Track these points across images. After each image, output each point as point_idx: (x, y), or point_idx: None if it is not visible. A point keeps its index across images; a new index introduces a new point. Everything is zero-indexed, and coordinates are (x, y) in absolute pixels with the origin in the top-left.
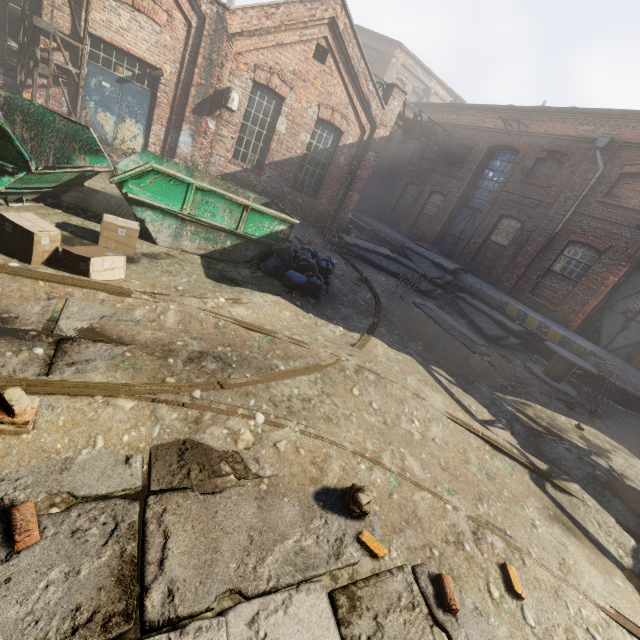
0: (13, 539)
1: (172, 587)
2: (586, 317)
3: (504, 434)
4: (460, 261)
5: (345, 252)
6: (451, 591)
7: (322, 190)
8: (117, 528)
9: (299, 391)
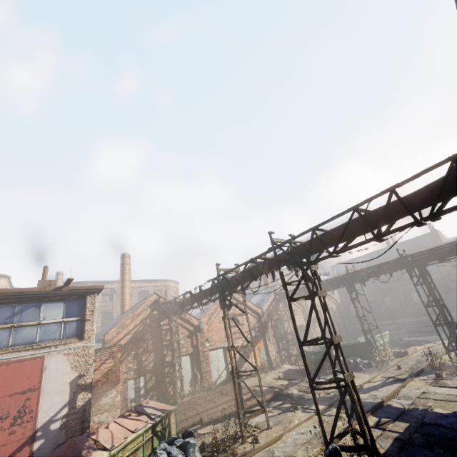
0: None
1: None
2: None
3: None
4: (386, 319)
5: None
6: None
7: (340, 327)
8: None
9: None
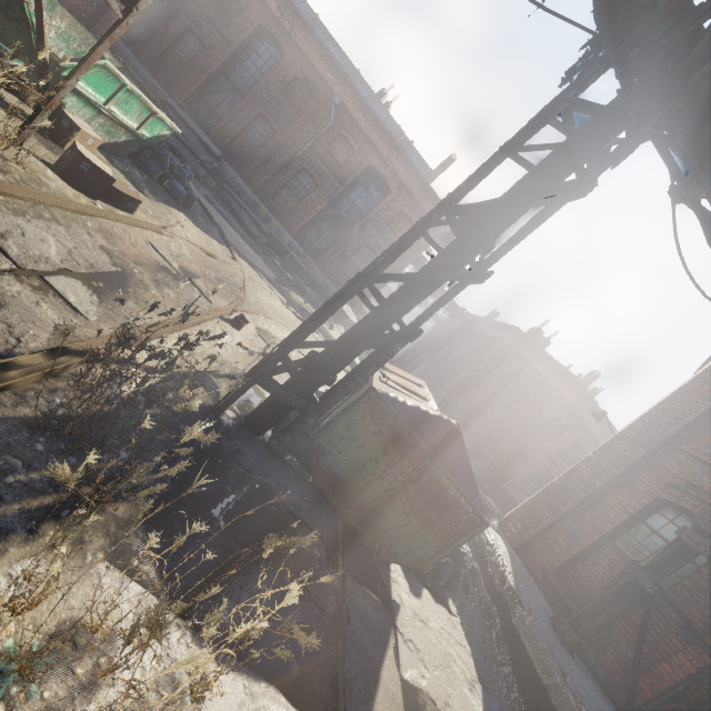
0: None
1: None
2: (301, 228)
3: (294, 310)
4: (216, 141)
5: None
6: None
7: None
8: None
9: (253, 298)
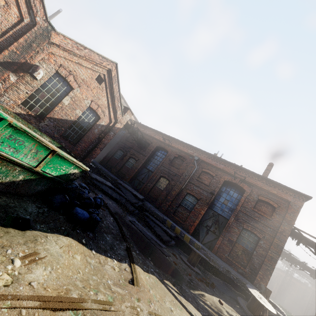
0: None
1: None
2: (195, 228)
3: None
4: (142, 193)
5: (89, 182)
6: None
7: (80, 142)
8: None
9: None
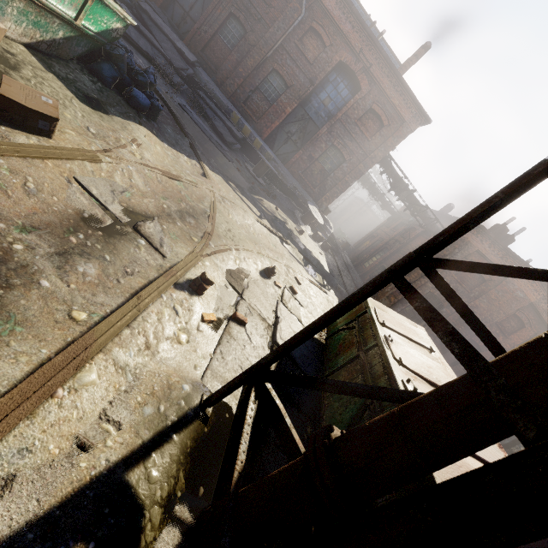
0: (246, 323)
1: (267, 316)
2: (271, 132)
3: (266, 222)
4: (191, 47)
5: None
6: (295, 289)
7: None
8: (249, 309)
9: (224, 225)
